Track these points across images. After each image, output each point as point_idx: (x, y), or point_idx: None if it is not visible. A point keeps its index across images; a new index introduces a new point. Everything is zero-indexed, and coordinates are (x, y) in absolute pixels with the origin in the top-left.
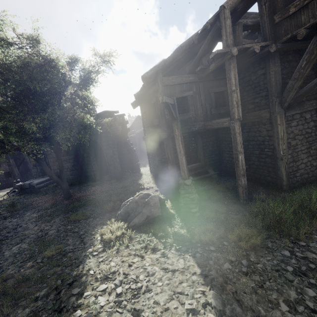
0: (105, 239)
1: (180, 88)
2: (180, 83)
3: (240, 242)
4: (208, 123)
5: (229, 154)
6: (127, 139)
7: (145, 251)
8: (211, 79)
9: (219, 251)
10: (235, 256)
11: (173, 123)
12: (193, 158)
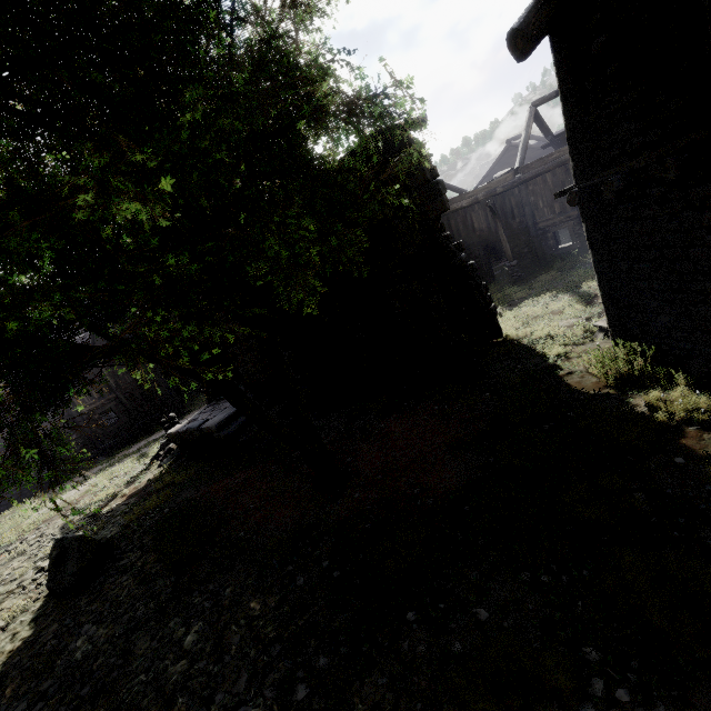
0: None
1: None
2: None
3: None
4: None
5: None
6: (440, 235)
7: None
8: None
9: None
10: None
11: None
12: None
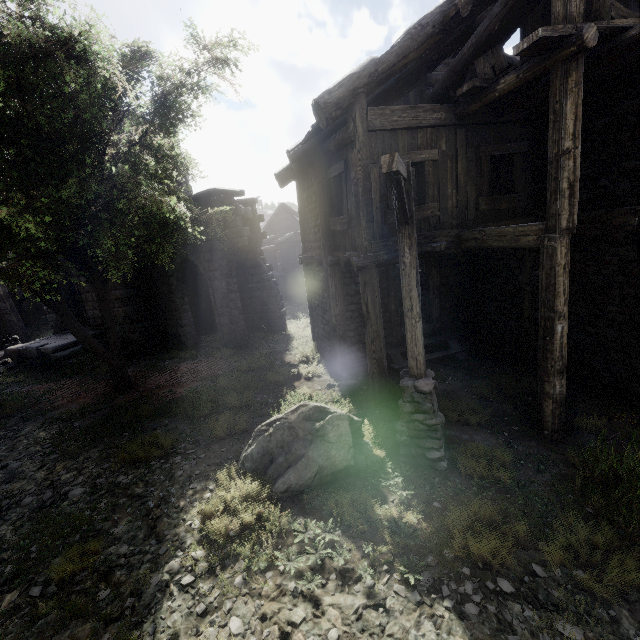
0: (214, 535)
1: (409, 139)
2: (411, 126)
3: (585, 576)
4: (471, 233)
5: (502, 307)
6: (259, 257)
7: (323, 584)
8: (487, 119)
9: (526, 598)
10: (577, 621)
11: (399, 231)
12: None
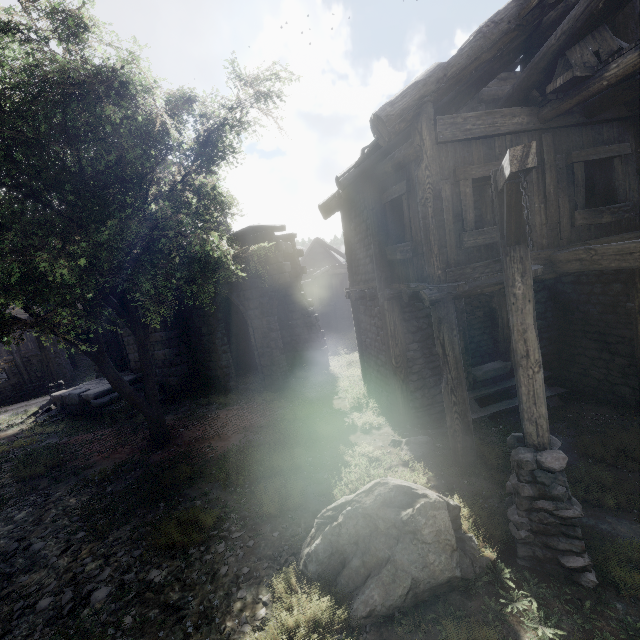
0: None
1: (485, 150)
2: (487, 134)
3: None
4: (572, 253)
5: (602, 341)
6: (299, 292)
7: None
8: (578, 120)
9: None
10: None
11: (506, 254)
12: (472, 344)
